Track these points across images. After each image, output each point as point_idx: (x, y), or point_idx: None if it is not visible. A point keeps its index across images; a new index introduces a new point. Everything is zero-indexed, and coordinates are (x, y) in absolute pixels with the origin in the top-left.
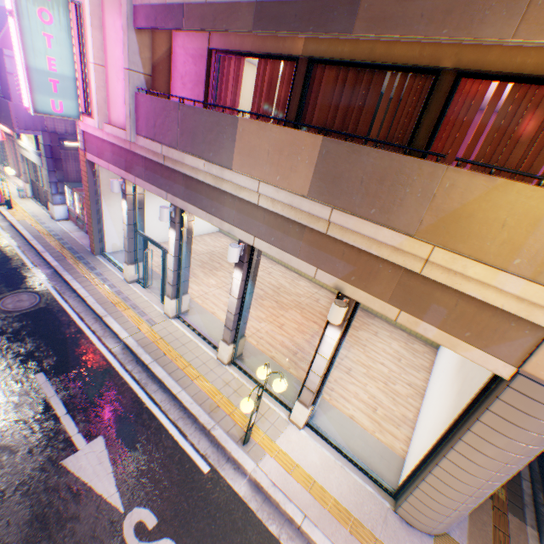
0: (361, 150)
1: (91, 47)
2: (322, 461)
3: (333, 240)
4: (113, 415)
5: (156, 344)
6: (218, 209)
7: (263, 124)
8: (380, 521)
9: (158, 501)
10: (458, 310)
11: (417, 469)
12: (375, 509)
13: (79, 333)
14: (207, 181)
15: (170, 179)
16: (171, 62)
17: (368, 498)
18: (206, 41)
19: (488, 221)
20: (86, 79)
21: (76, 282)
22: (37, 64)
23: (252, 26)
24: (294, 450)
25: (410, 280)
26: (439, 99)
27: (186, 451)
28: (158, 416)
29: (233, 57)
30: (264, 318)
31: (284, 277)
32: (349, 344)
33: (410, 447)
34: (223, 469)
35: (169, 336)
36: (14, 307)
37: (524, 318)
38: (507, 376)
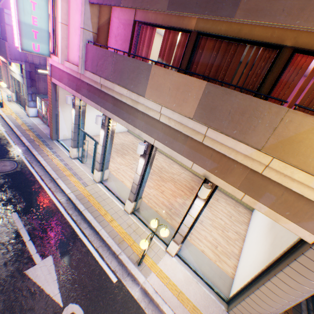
0: (231, 93)
1: (60, 12)
2: (185, 278)
3: (206, 147)
4: (59, 242)
5: (87, 198)
6: (133, 120)
7: (168, 70)
8: None
9: (84, 300)
10: (283, 198)
11: (244, 288)
12: (216, 310)
13: (40, 188)
14: (128, 102)
15: (104, 99)
16: (109, 26)
17: (212, 303)
18: (133, 15)
19: (312, 146)
20: (55, 32)
21: (40, 156)
22: (25, 19)
23: (166, 8)
24: (168, 270)
25: (253, 176)
26: (279, 65)
27: (103, 268)
28: (86, 244)
29: (149, 27)
30: (153, 186)
31: (165, 161)
32: None
33: (237, 272)
34: (125, 280)
35: (95, 193)
36: (1, 169)
37: None
38: (310, 242)
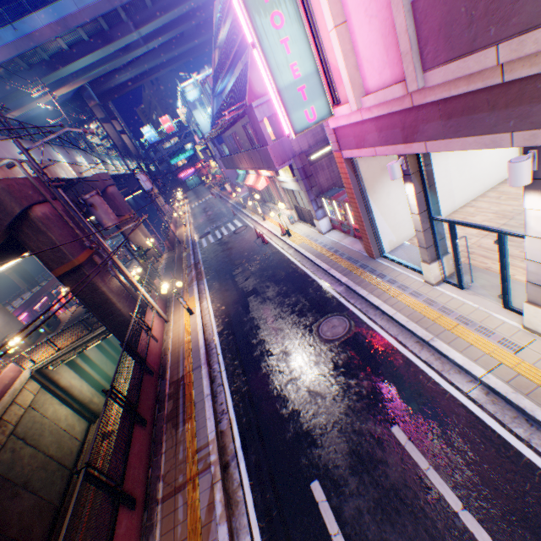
0: None
1: (325, 9)
2: None
3: None
4: None
5: None
6: None
7: None
8: None
9: None
10: None
11: None
12: None
13: (408, 366)
14: None
15: (516, 104)
16: None
17: None
18: None
19: None
20: (324, 64)
21: (372, 297)
22: (283, 81)
23: None
24: None
25: None
26: None
27: None
28: None
29: None
30: None
31: None
32: None
33: None
34: None
35: None
36: (331, 334)
37: None
38: None
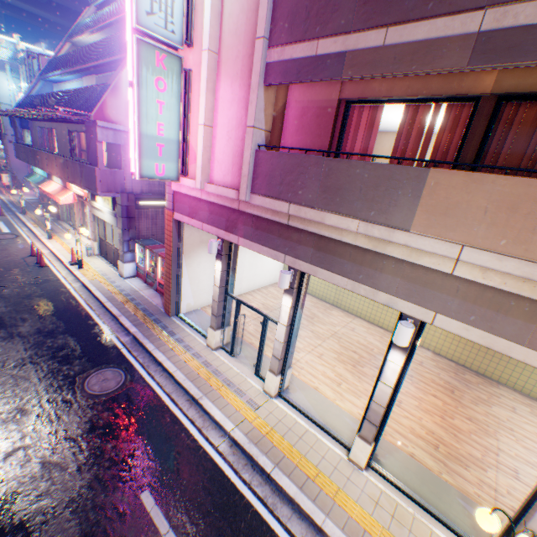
0: None
1: (202, 109)
2: None
3: None
4: None
5: (269, 438)
6: (370, 275)
7: (478, 175)
8: None
9: None
10: None
11: None
12: None
13: (176, 423)
14: (358, 243)
15: (291, 240)
16: (283, 117)
17: None
18: (336, 91)
19: None
20: (186, 141)
21: (159, 352)
22: (148, 130)
23: (465, 62)
24: None
25: None
26: None
27: None
28: None
29: (369, 105)
30: None
31: (369, 332)
32: (491, 427)
33: None
34: None
35: (279, 424)
36: (100, 388)
37: None
38: None
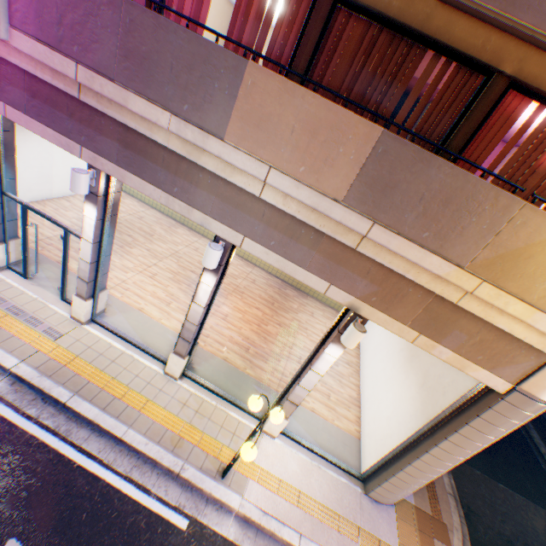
0: (432, 160)
1: None
2: (301, 468)
3: (359, 256)
4: (25, 497)
5: (71, 368)
6: (186, 190)
7: (292, 85)
8: (358, 509)
9: None
10: (478, 337)
11: (392, 459)
12: (352, 499)
13: None
14: (172, 146)
15: (89, 126)
16: None
17: (345, 490)
18: None
19: (545, 264)
20: None
21: None
22: None
23: None
24: (274, 464)
25: (438, 307)
26: (483, 107)
27: (153, 511)
28: (100, 474)
29: None
30: None
31: None
32: (295, 329)
33: (366, 428)
34: (205, 516)
35: (88, 351)
36: None
37: (539, 349)
38: (502, 391)
